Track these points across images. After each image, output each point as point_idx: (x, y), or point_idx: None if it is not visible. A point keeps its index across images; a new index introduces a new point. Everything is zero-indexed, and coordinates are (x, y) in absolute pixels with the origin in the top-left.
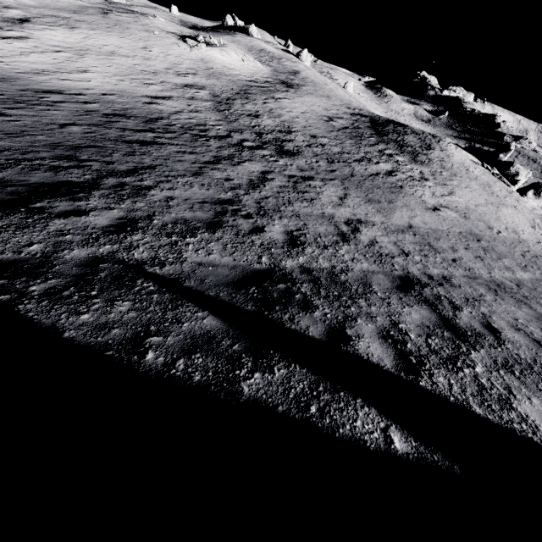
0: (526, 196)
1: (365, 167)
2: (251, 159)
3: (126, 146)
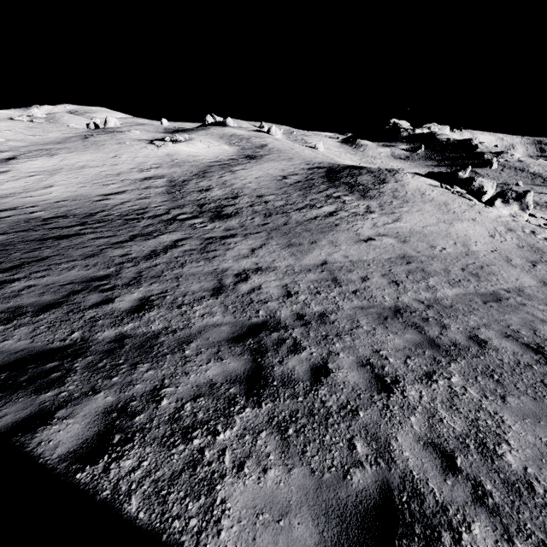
0: (494, 206)
1: (304, 213)
2: (174, 230)
3: (37, 244)
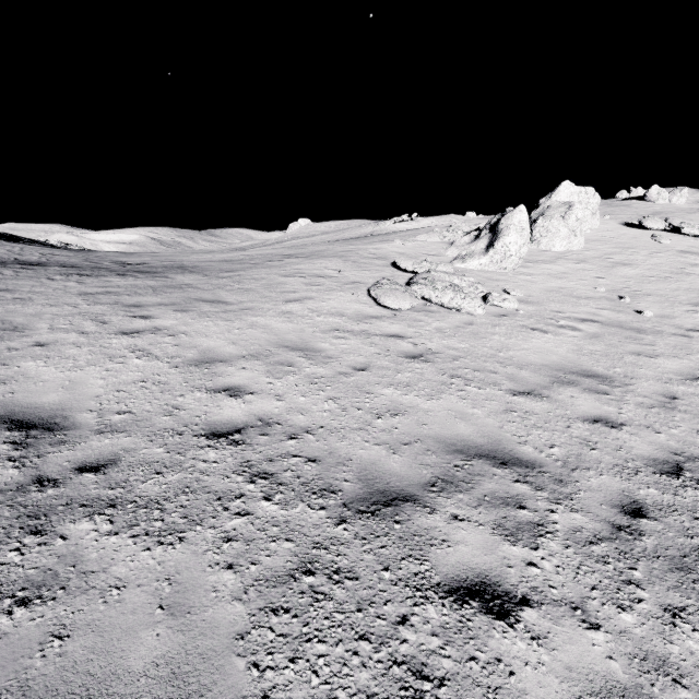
0: (451, 245)
1: None
2: None
3: None
